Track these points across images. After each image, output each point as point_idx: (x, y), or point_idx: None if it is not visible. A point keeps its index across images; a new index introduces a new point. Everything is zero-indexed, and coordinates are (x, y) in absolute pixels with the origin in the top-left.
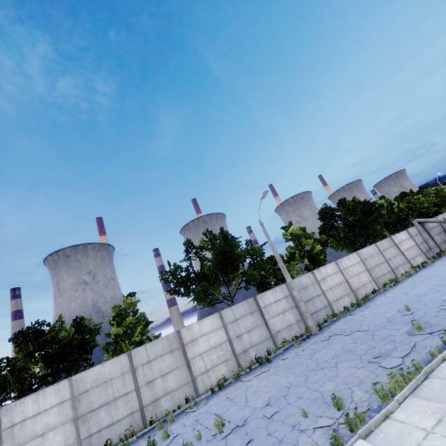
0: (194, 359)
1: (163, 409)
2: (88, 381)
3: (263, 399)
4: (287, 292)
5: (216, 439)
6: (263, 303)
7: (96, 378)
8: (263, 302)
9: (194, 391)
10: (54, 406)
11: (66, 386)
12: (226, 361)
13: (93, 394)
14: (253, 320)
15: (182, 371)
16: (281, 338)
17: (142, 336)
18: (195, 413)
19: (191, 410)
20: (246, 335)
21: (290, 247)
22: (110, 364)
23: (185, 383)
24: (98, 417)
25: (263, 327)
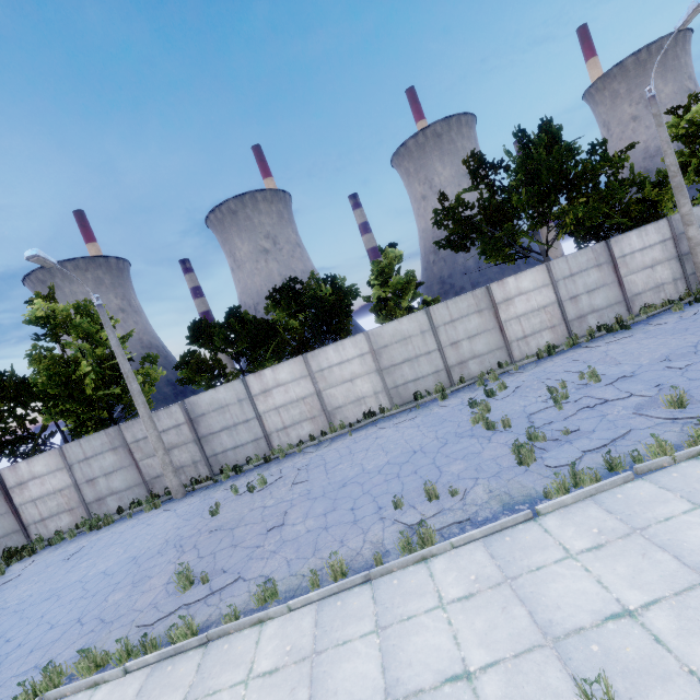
0: (508, 323)
1: (471, 371)
2: (386, 337)
3: (650, 357)
4: (667, 233)
5: (592, 387)
6: (621, 251)
7: (393, 335)
8: (620, 249)
9: (507, 357)
10: (356, 357)
11: (363, 340)
12: (551, 327)
13: (392, 349)
14: (599, 277)
15: (493, 335)
16: (641, 303)
17: (411, 301)
18: (526, 374)
19: (517, 371)
20: (585, 297)
21: (676, 153)
22: (406, 321)
23: (497, 348)
24: (402, 371)
25: (614, 287)
